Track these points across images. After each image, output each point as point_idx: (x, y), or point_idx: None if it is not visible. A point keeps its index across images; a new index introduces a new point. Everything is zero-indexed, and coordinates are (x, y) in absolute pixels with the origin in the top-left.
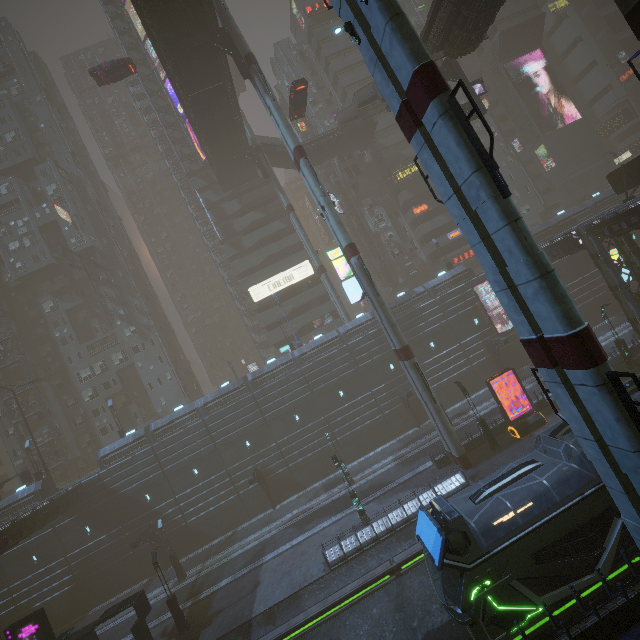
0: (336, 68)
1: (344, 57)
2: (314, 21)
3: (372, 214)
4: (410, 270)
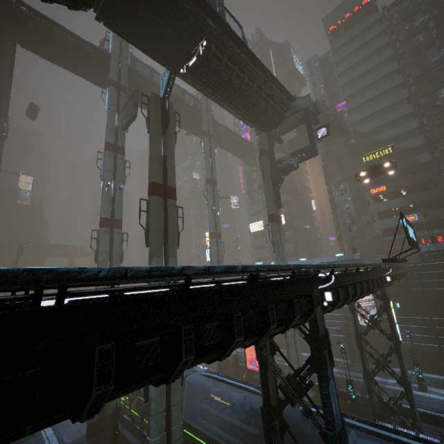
0: (340, 71)
1: (351, 58)
2: (334, 36)
3: (337, 188)
4: (354, 239)
